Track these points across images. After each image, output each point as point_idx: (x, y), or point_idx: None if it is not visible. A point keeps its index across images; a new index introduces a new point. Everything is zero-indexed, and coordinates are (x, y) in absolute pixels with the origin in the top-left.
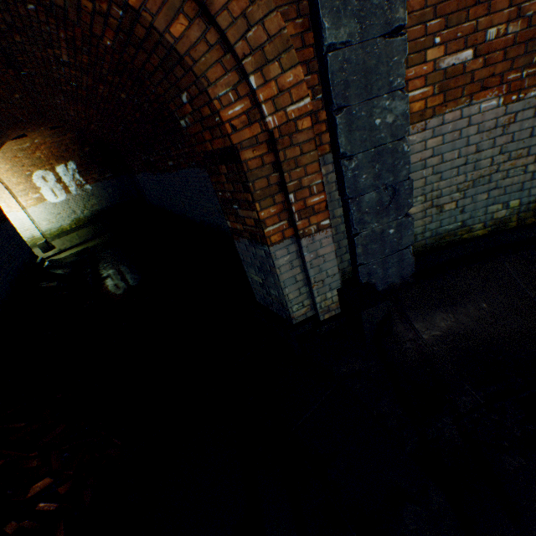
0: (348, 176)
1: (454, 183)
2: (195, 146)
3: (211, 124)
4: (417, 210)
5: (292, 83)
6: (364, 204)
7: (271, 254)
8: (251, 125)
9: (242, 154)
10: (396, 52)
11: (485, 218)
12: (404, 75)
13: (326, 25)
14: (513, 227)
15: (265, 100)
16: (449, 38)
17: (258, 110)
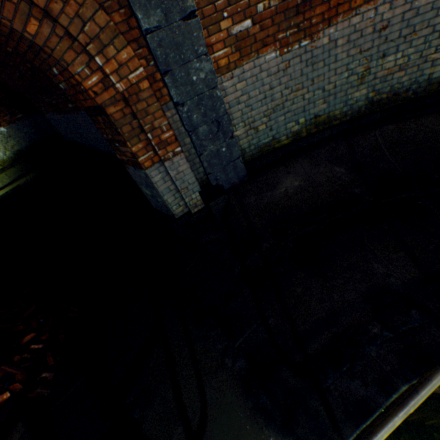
0: (184, 117)
1: (261, 112)
2: (77, 103)
3: (80, 90)
4: (241, 133)
5: (127, 59)
6: (201, 134)
7: (148, 175)
8: (108, 89)
9: (107, 110)
10: (195, 29)
11: (286, 132)
12: (204, 45)
13: (139, 16)
14: (305, 136)
15: (111, 73)
16: (233, 13)
17: (109, 79)
